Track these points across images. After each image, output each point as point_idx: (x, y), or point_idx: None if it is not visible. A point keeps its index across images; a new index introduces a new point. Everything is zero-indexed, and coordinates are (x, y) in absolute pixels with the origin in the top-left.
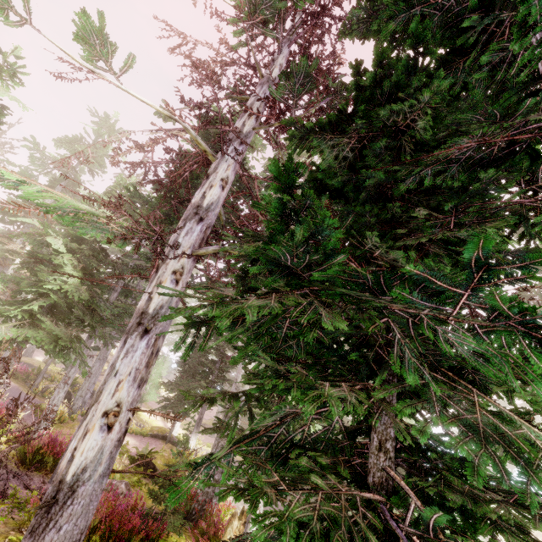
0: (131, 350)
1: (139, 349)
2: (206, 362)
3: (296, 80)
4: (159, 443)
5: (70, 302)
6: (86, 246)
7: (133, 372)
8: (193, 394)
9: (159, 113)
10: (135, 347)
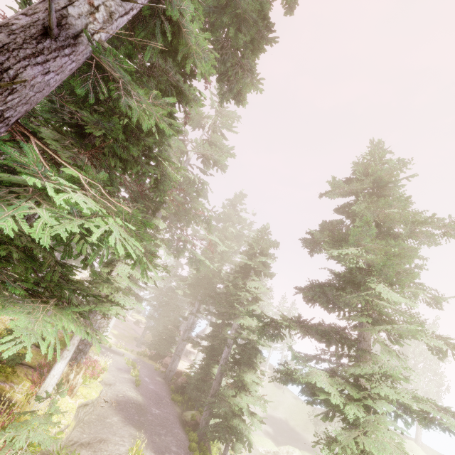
0: None
1: None
2: None
3: None
4: None
5: None
6: None
7: None
8: None
9: None
10: None
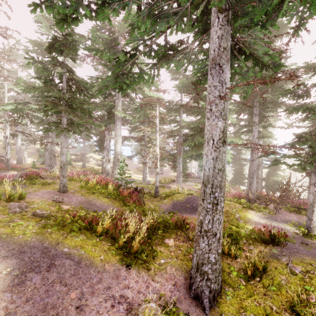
0: None
1: None
2: None
3: None
4: None
5: None
6: None
7: None
8: None
9: None
10: None
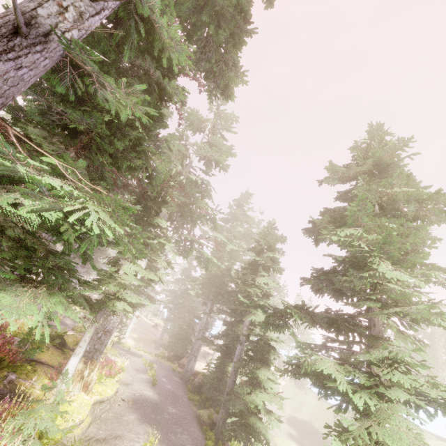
0: None
1: None
2: None
3: None
4: None
5: None
6: None
7: None
8: None
9: None
10: None
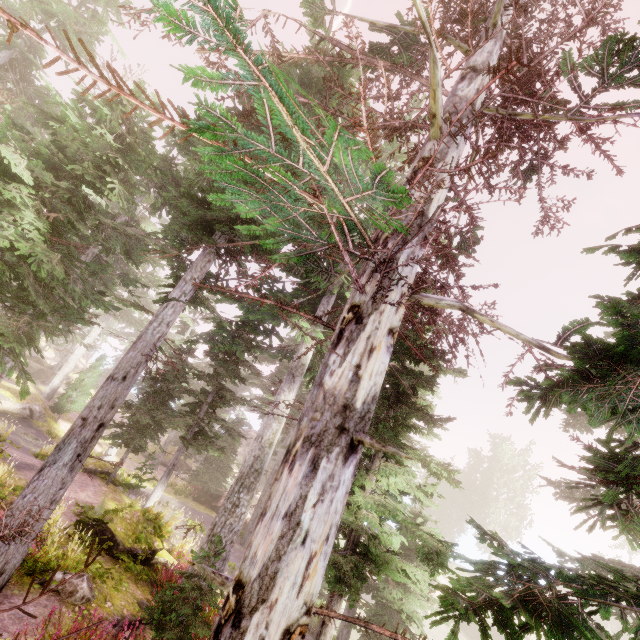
0: (329, 486)
1: (341, 484)
2: (198, 392)
3: (632, 60)
4: (98, 483)
5: (20, 272)
6: (69, 185)
7: (332, 534)
8: (461, 601)
9: (311, 7)
10: (336, 480)
